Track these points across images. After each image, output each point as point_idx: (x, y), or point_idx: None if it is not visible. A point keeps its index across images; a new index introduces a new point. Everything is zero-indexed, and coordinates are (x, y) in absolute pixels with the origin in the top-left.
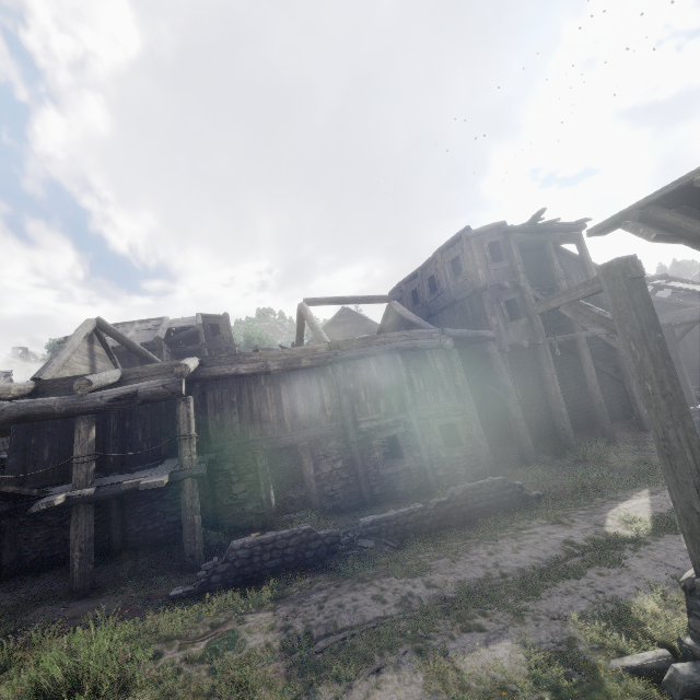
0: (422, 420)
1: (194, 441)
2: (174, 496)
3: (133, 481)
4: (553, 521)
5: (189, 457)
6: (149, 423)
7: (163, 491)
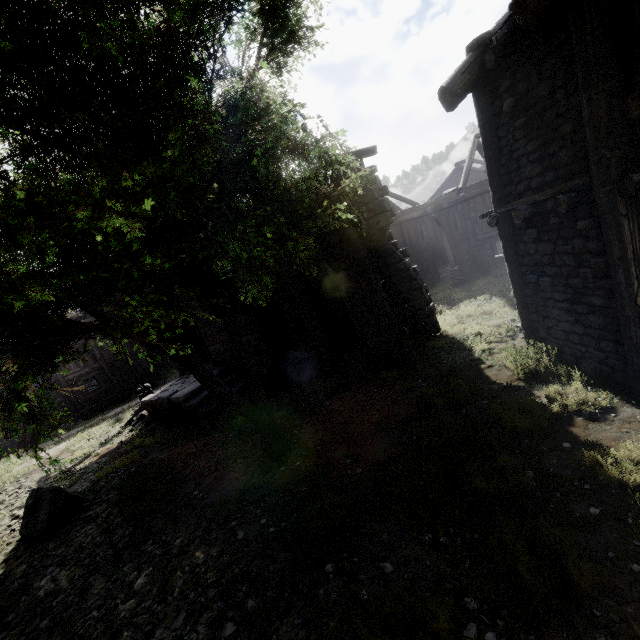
0: (110, 364)
1: None
2: None
3: None
4: (154, 389)
5: None
6: None
7: None
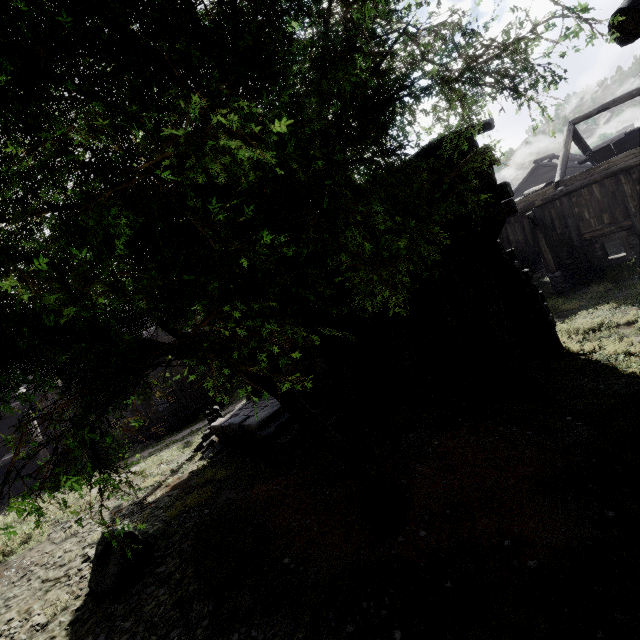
0: (179, 383)
1: (38, 430)
2: (30, 464)
3: (9, 458)
4: (221, 411)
5: (38, 438)
6: (0, 432)
7: (21, 464)
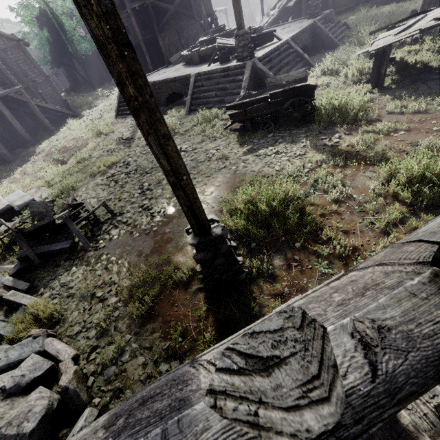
0: None
1: None
2: None
3: None
4: None
5: None
6: None
7: None
